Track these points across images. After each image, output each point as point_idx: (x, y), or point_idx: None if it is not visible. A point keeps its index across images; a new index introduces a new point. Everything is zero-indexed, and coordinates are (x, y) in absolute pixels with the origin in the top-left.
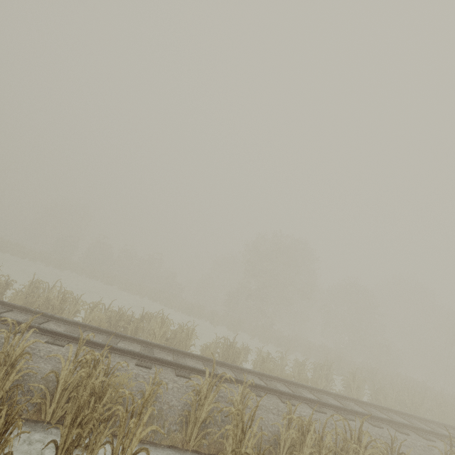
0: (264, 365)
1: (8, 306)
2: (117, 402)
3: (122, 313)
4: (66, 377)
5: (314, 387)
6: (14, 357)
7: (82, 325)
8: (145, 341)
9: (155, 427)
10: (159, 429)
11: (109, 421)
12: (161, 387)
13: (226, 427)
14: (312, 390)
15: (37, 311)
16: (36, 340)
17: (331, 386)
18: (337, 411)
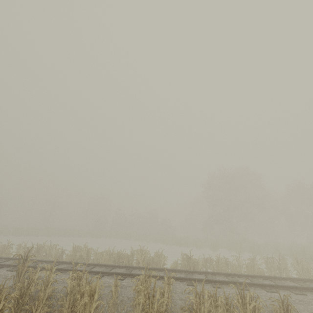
0: (218, 267)
1: (58, 263)
2: (99, 299)
3: (121, 253)
4: (70, 288)
5: (250, 274)
6: (50, 283)
7: (92, 264)
8: (126, 266)
9: (100, 301)
10: (102, 302)
11: (95, 310)
12: (127, 289)
13: (139, 298)
14: (250, 277)
15: (70, 262)
16: (58, 273)
17: (286, 274)
18: (262, 288)
